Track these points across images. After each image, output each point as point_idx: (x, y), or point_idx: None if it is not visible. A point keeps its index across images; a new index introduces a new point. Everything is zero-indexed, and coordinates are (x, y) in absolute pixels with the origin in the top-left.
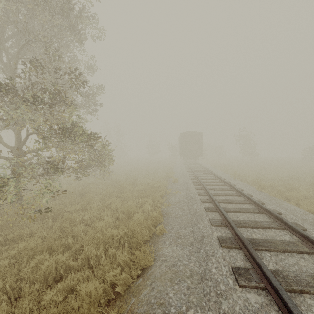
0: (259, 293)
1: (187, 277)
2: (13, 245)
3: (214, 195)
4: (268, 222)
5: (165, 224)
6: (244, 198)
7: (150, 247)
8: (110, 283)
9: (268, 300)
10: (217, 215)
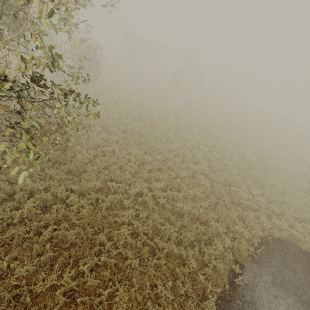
0: None
1: None
2: None
3: None
4: None
5: None
6: None
7: None
8: None
9: None
10: None
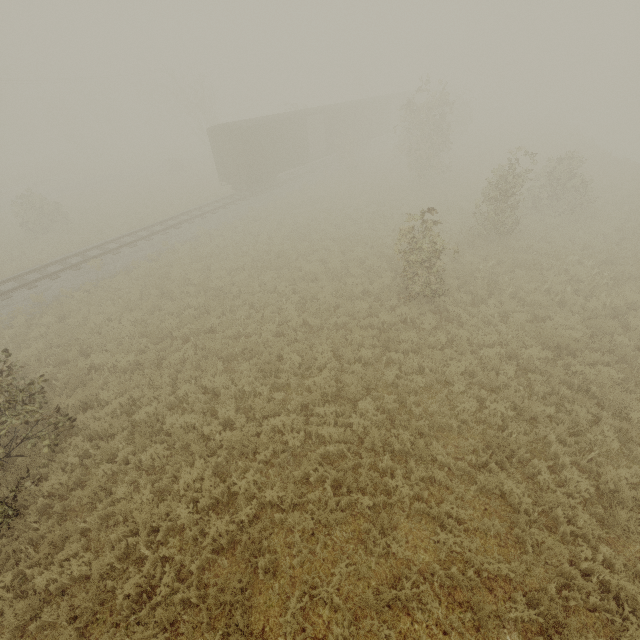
0: None
1: None
2: None
3: None
4: None
5: None
6: None
7: None
8: None
9: None
10: None
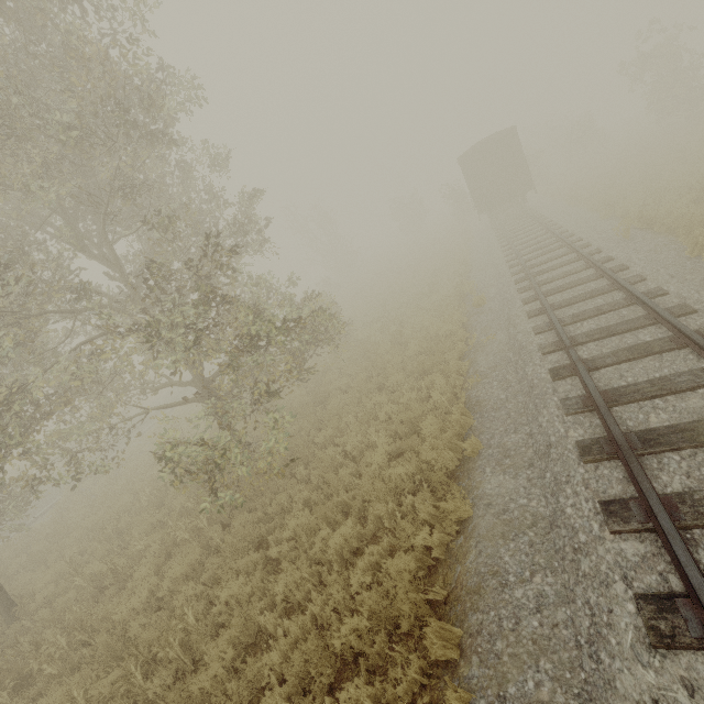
0: (643, 538)
1: (528, 527)
2: (279, 518)
3: (571, 323)
4: (692, 374)
5: (479, 431)
6: (644, 310)
7: (463, 479)
8: (422, 548)
9: (656, 547)
10: (577, 384)
